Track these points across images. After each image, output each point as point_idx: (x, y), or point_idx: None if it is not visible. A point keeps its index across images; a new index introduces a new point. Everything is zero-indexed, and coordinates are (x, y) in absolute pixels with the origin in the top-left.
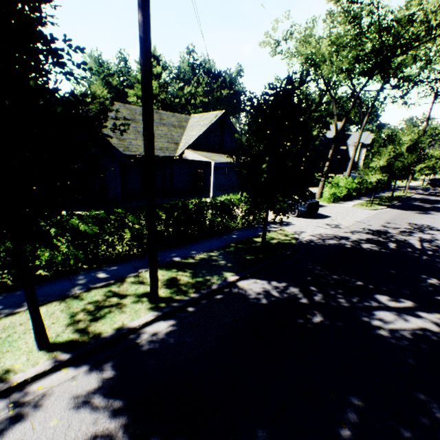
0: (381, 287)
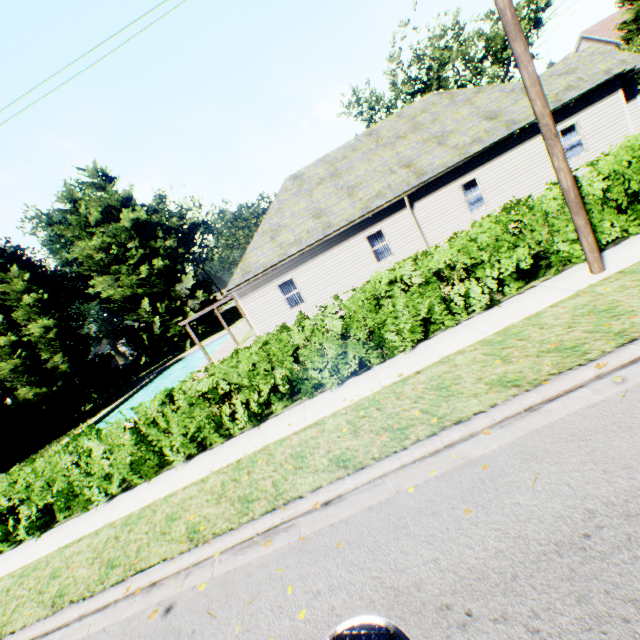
0: None
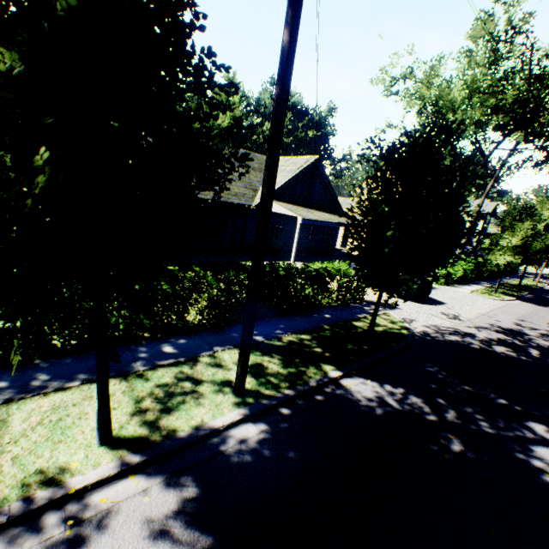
0: (533, 411)
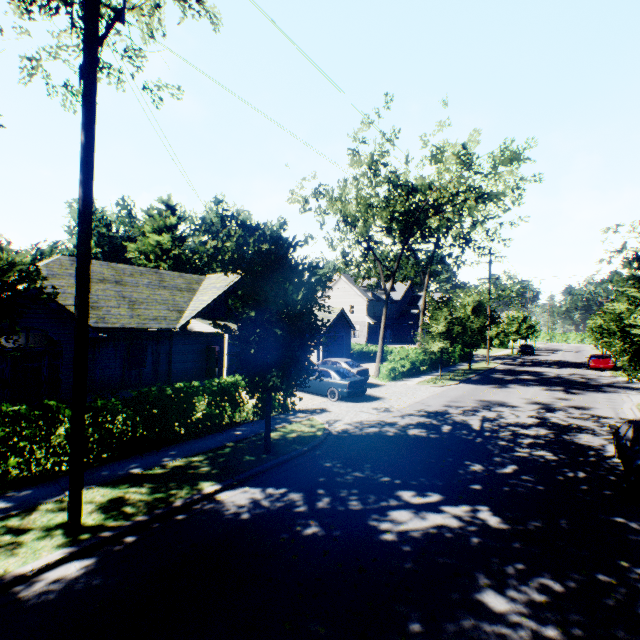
0: (411, 481)
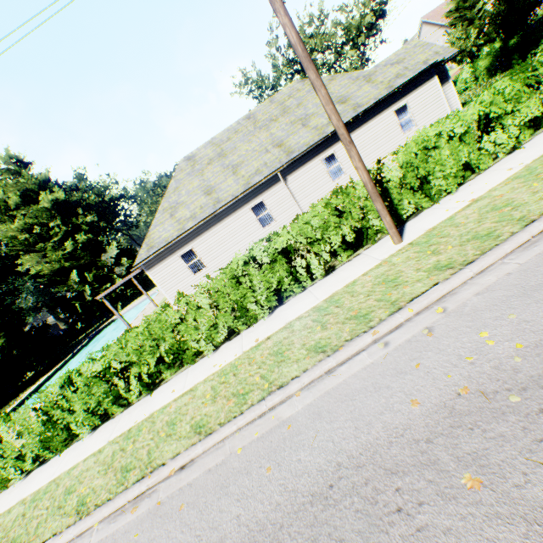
0: None
